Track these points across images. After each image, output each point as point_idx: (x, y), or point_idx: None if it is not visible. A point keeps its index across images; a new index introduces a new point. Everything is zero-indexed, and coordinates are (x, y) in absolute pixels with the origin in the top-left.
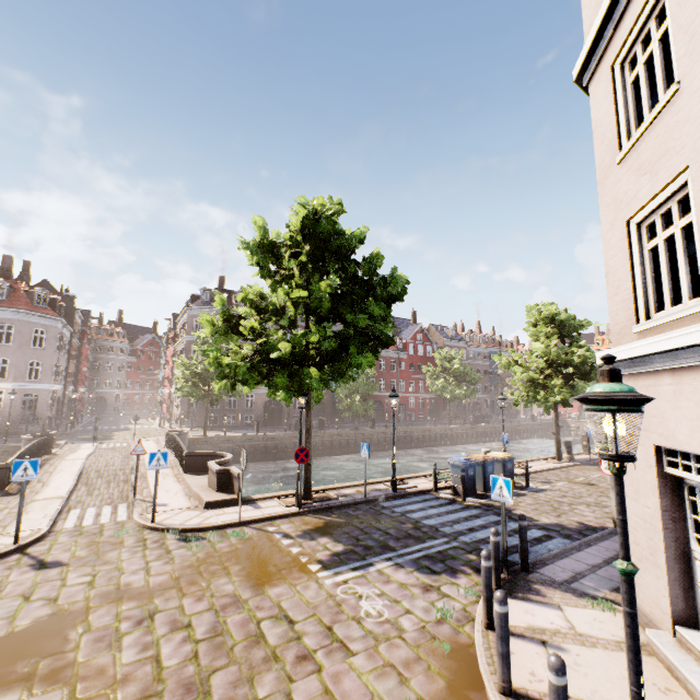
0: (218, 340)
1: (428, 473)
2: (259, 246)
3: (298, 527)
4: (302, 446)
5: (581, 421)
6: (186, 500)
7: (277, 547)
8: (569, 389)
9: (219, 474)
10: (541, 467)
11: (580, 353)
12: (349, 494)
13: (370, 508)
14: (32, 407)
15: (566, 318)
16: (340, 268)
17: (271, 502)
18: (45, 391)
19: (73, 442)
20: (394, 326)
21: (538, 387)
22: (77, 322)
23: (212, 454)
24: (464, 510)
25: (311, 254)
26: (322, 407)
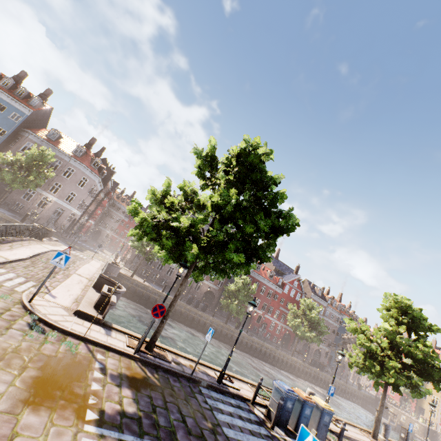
0: (153, 207)
1: (255, 383)
2: (205, 156)
3: (119, 367)
4: (162, 304)
5: (400, 411)
6: (71, 302)
7: (85, 374)
8: (404, 377)
9: (102, 295)
10: (356, 436)
11: (423, 351)
12: (182, 364)
13: (189, 385)
14: (58, 215)
15: (418, 316)
16: (253, 194)
17: (122, 336)
18: (69, 210)
19: (61, 242)
20: (274, 250)
21: (375, 361)
22: (108, 185)
23: (116, 283)
24: (267, 438)
25: (236, 174)
26: (211, 297)
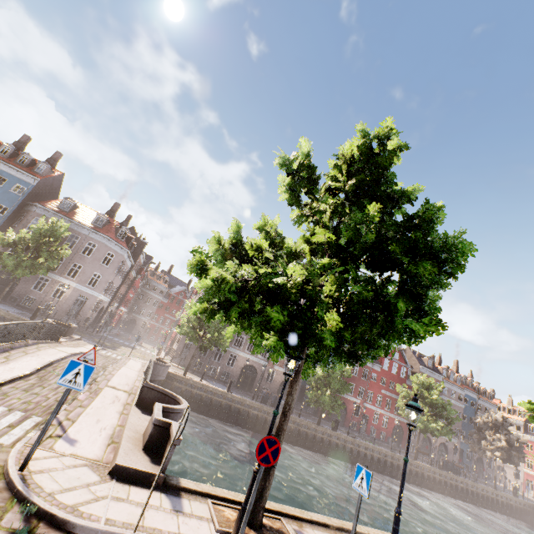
0: (218, 265)
1: None
2: (297, 169)
3: None
4: (272, 435)
5: None
6: (102, 445)
7: None
8: None
9: (156, 425)
10: None
11: None
12: None
13: None
14: (80, 306)
15: None
16: (380, 221)
17: (201, 505)
18: (94, 297)
19: (86, 340)
20: (439, 307)
21: None
22: (140, 260)
23: (170, 395)
24: None
25: (353, 189)
26: None
